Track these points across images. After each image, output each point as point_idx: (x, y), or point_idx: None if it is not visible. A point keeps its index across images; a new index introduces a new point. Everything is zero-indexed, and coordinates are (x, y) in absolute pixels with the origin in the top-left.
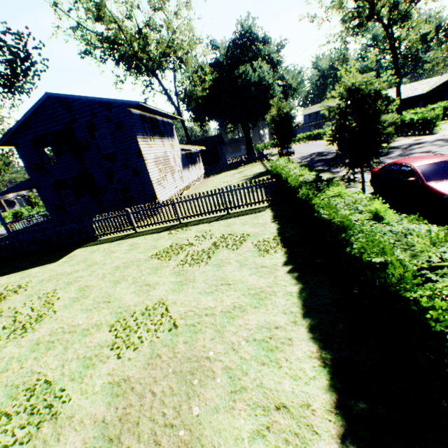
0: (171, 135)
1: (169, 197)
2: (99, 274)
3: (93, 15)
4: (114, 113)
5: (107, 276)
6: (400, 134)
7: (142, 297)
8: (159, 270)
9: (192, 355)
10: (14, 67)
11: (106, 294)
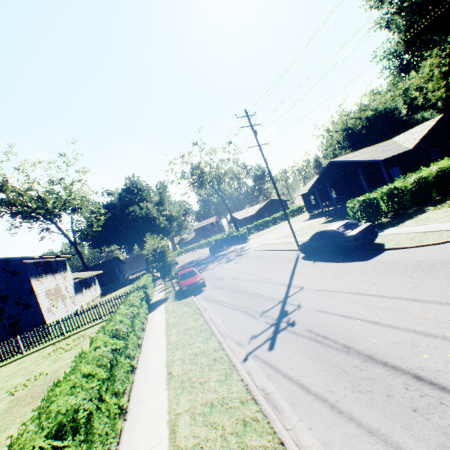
0: (64, 269)
1: None
2: None
3: None
4: (12, 265)
5: None
6: (236, 243)
7: (28, 376)
8: (42, 363)
9: (53, 377)
10: None
11: (0, 387)
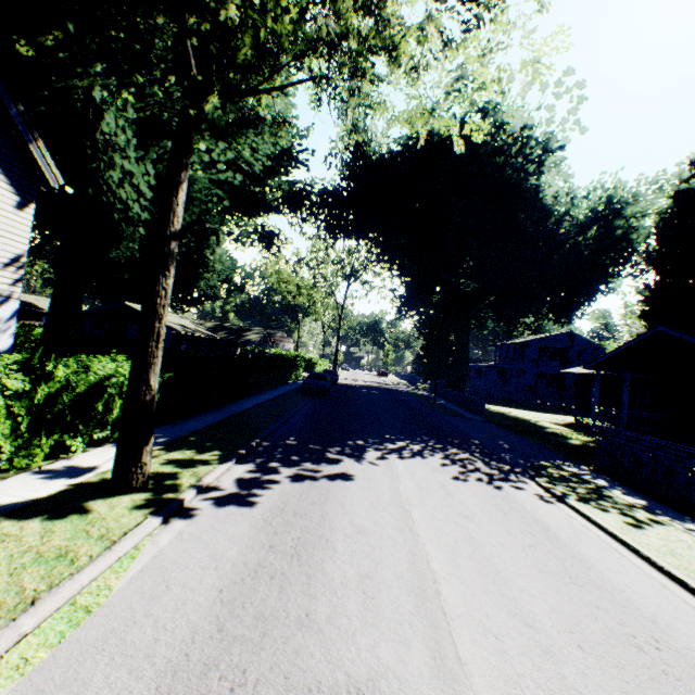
0: None
1: None
2: None
3: None
4: (596, 352)
5: None
6: None
7: None
8: None
9: None
10: None
11: None
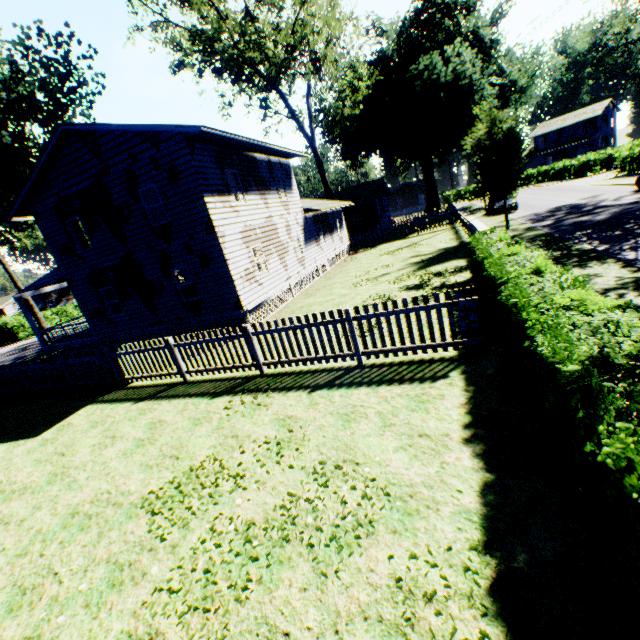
0: (286, 186)
1: (270, 299)
2: (33, 527)
3: None
4: (164, 151)
5: (32, 548)
6: None
7: None
8: (115, 592)
9: None
10: (50, 91)
11: None
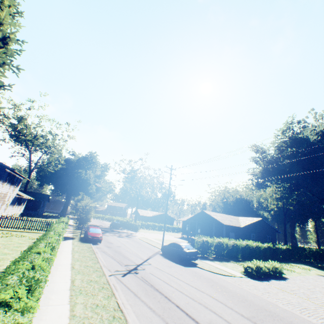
0: (18, 185)
1: None
2: None
3: (17, 118)
4: None
5: None
6: (130, 228)
7: None
8: None
9: None
10: None
11: None
